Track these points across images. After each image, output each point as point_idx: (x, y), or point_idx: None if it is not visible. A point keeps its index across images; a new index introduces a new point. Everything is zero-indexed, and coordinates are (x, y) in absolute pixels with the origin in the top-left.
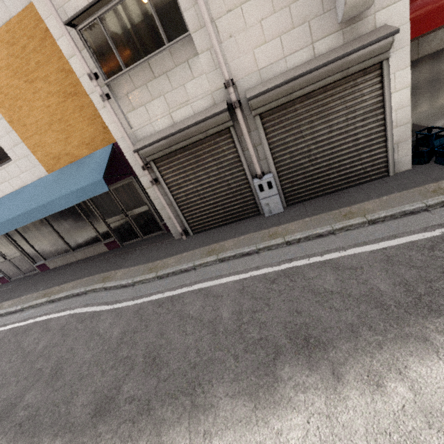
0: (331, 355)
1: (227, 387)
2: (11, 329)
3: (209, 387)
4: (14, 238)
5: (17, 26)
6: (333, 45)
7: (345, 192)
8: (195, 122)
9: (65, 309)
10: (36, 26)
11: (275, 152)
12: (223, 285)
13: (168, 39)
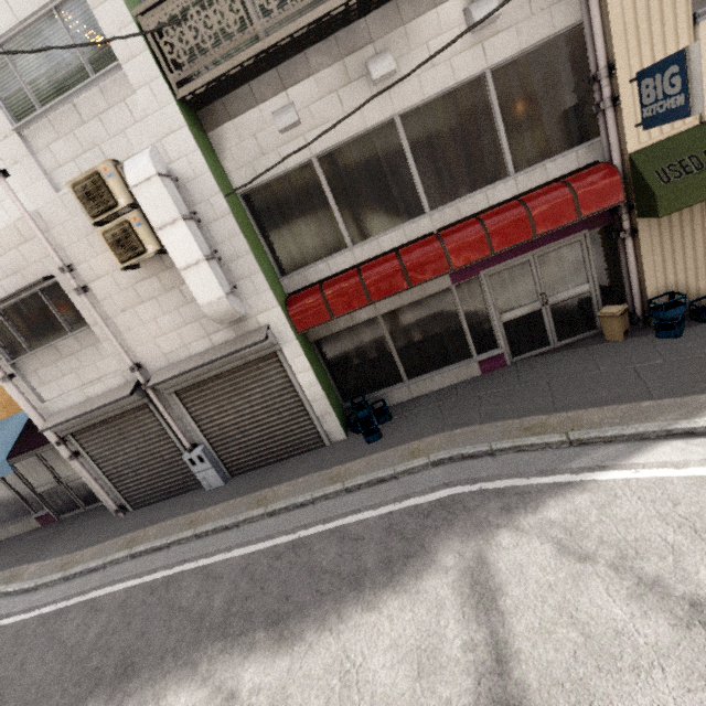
0: (130, 686)
1: None
2: None
3: None
4: None
5: None
6: (228, 337)
7: (285, 463)
8: (101, 406)
9: None
10: None
11: (202, 425)
12: (113, 594)
13: (72, 327)
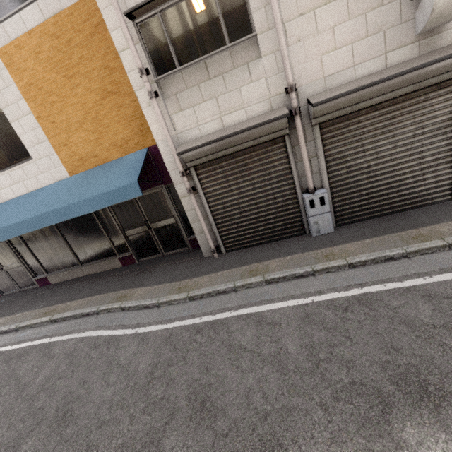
0: None
1: (324, 451)
2: (2, 353)
3: (295, 450)
4: (16, 247)
5: (66, 18)
6: (407, 56)
7: (405, 214)
8: (252, 126)
9: (72, 331)
10: (86, 20)
11: (331, 166)
12: (278, 311)
13: (230, 40)
